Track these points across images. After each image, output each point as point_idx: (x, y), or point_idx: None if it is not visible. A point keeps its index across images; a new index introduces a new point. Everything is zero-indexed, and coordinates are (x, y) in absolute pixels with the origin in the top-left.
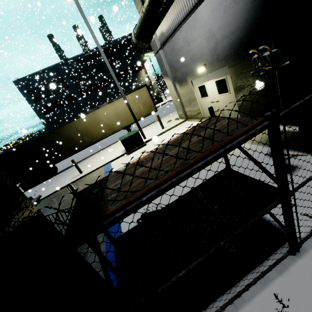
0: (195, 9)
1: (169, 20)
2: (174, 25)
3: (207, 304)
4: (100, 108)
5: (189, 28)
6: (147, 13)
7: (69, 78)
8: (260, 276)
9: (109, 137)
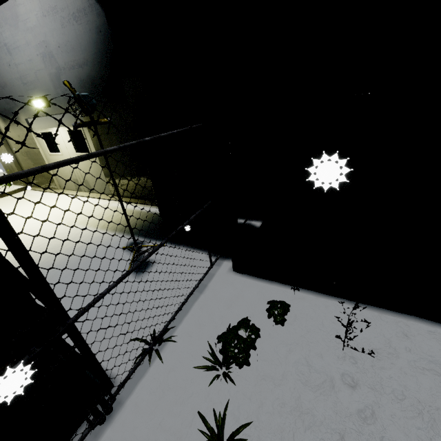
0: None
1: None
2: None
3: None
4: None
5: (6, 22)
6: None
7: None
8: None
9: None
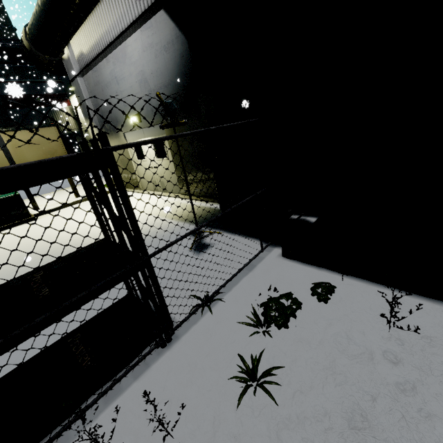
0: (123, 39)
1: (91, 39)
2: (99, 49)
3: None
4: None
5: (118, 61)
6: (45, 9)
7: None
8: (105, 390)
9: None
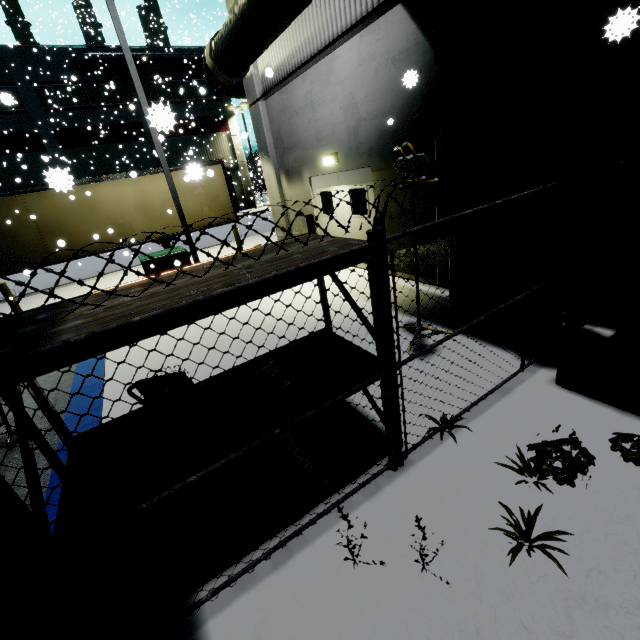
0: (332, 49)
1: (285, 50)
2: (294, 63)
3: (243, 553)
4: (105, 182)
5: (318, 79)
6: (242, 19)
7: (34, 92)
8: (338, 501)
9: (118, 254)
